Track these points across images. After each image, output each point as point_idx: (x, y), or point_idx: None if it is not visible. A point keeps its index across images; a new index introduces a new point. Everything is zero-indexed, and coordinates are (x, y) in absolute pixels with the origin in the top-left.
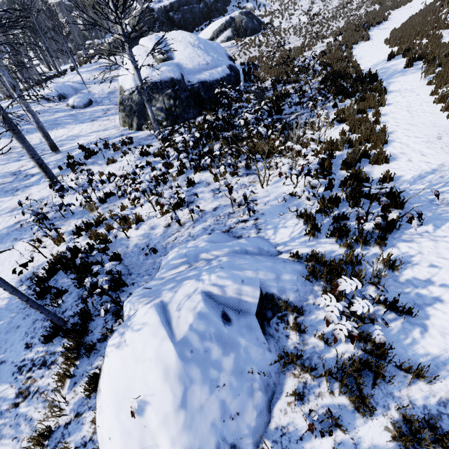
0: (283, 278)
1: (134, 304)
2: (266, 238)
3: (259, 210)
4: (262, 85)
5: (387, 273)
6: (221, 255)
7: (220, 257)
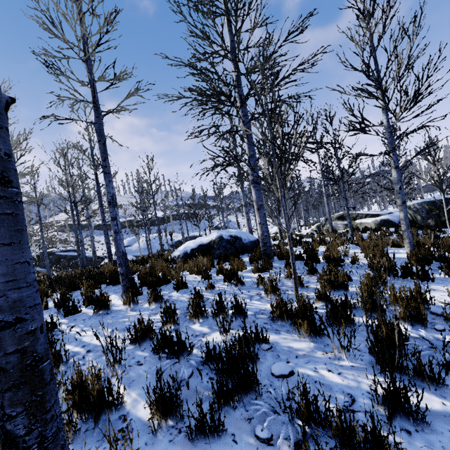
0: None
1: None
2: None
3: None
4: None
5: None
6: None
7: None
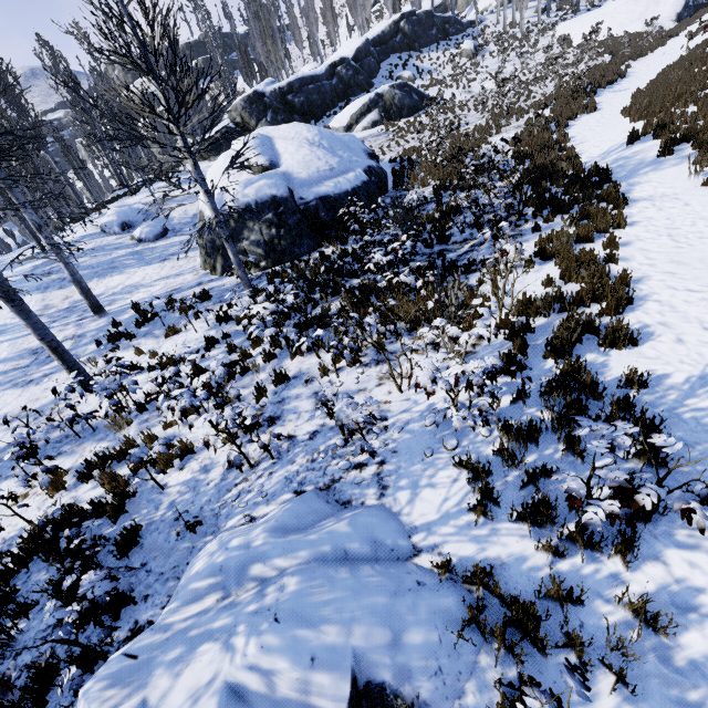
0: (406, 640)
1: (90, 705)
2: (394, 510)
3: (388, 443)
4: (419, 193)
5: (643, 636)
6: (289, 570)
7: (287, 575)
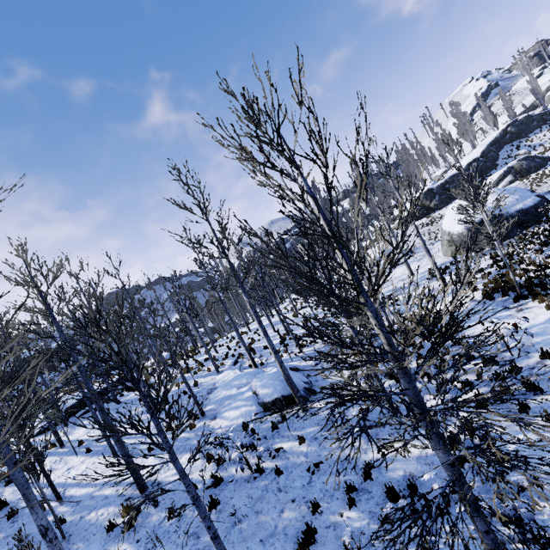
0: None
1: None
2: None
3: None
4: None
5: None
6: None
7: None
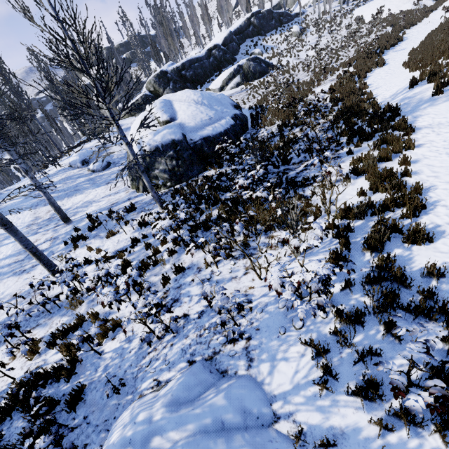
0: None
1: None
2: (258, 380)
3: (253, 322)
4: (268, 130)
5: None
6: (180, 443)
7: (178, 448)
